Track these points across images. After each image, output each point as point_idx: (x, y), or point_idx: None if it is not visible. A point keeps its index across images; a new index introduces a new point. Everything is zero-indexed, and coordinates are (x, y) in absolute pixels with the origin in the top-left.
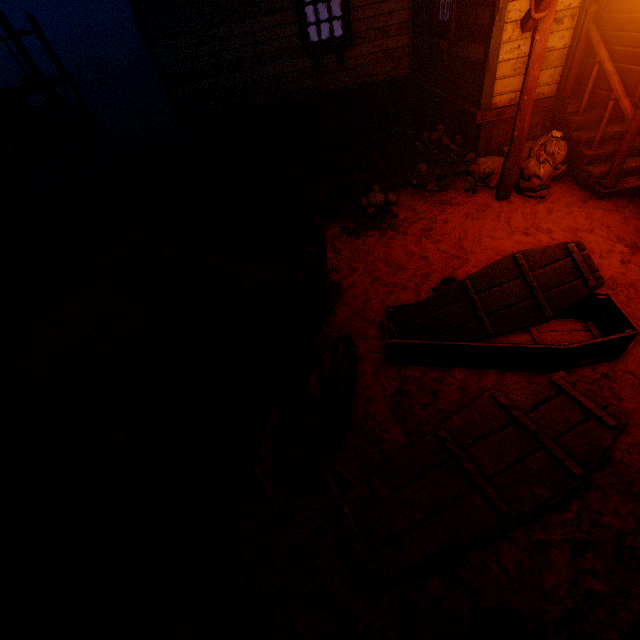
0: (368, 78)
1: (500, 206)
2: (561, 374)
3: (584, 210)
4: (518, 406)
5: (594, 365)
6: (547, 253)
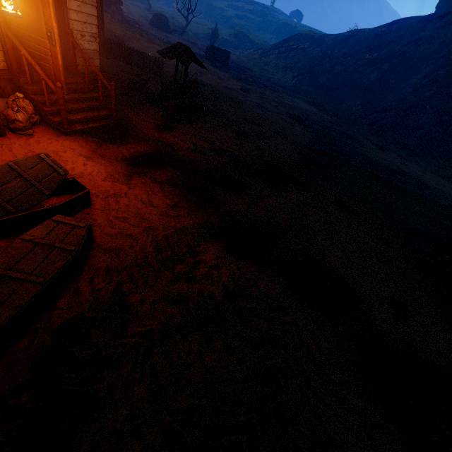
0: None
1: (1, 140)
2: (58, 216)
3: (59, 141)
4: (39, 237)
5: (82, 211)
6: (30, 160)
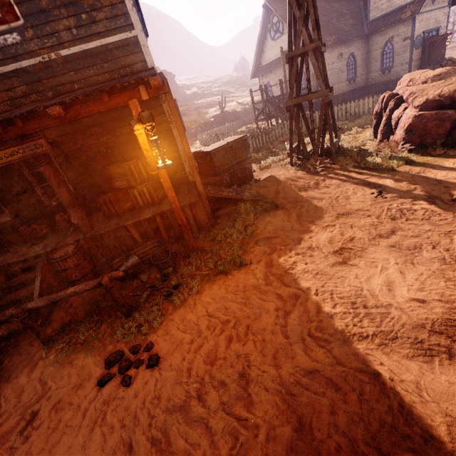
0: (359, 86)
1: None
2: None
3: None
4: None
5: None
6: None
